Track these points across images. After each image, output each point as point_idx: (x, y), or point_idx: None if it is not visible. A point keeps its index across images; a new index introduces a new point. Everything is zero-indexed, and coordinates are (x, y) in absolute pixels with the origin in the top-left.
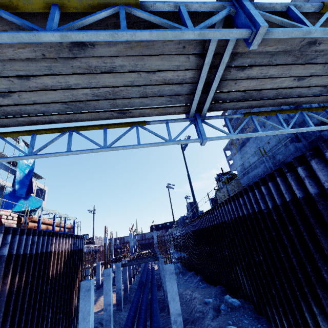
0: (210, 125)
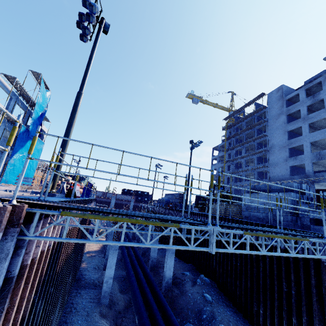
0: None
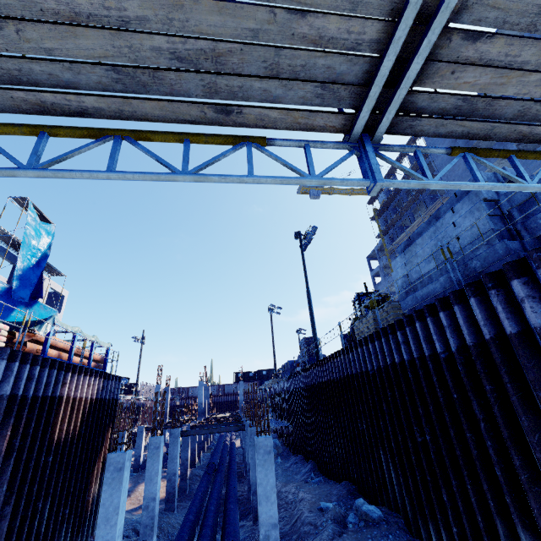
0: (389, 159)
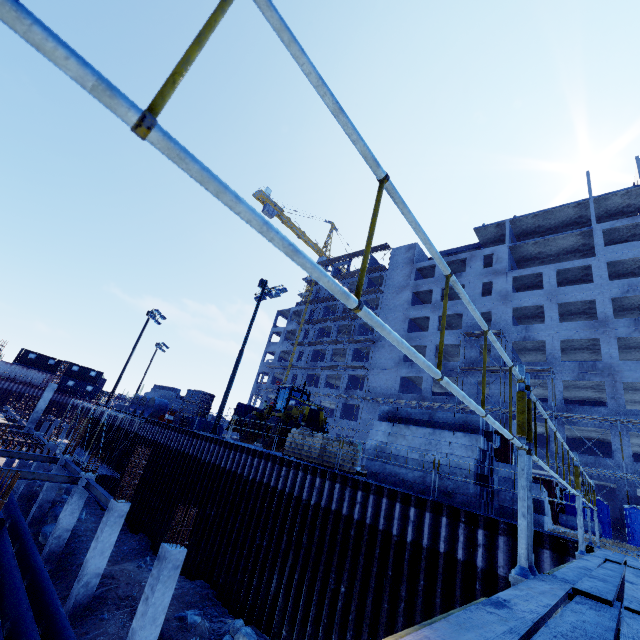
0: None
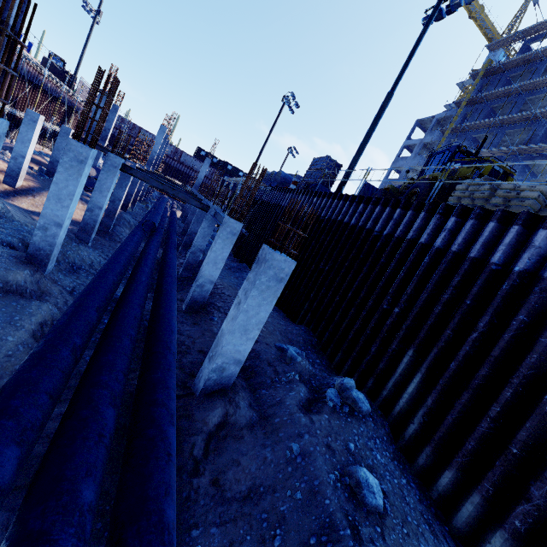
0: None
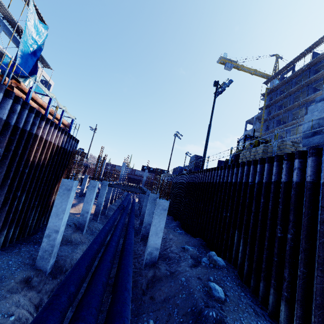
0: None
